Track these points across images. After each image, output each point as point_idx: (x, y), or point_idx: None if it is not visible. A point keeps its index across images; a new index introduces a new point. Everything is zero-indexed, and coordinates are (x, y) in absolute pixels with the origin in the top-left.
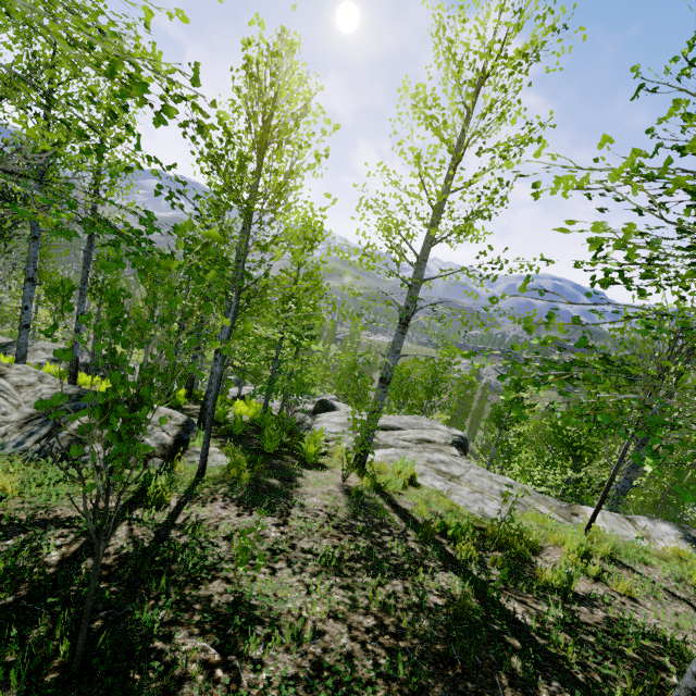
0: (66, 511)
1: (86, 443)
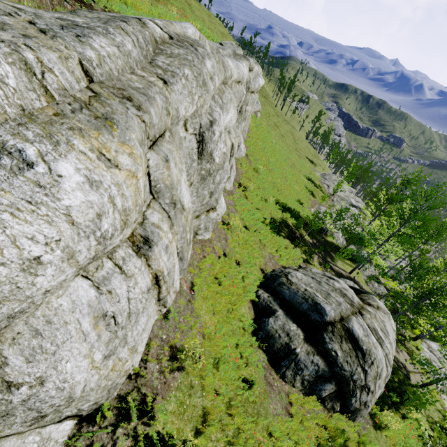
0: (362, 286)
1: (370, 284)
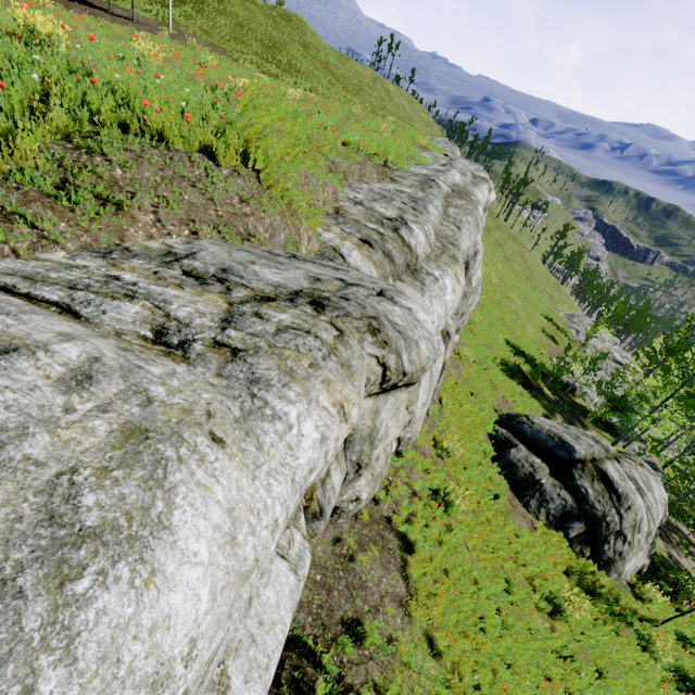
0: None
1: None
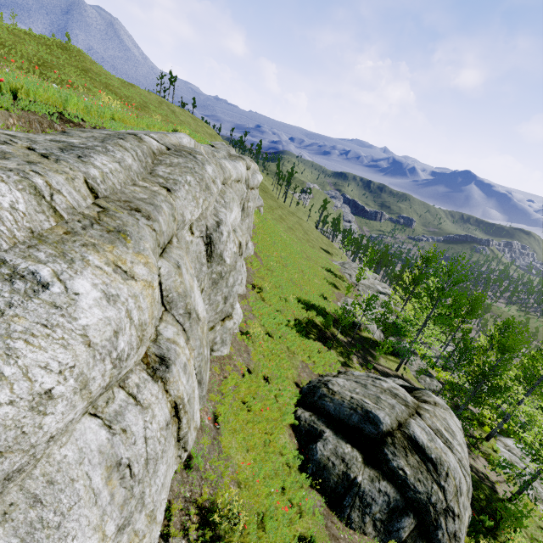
0: (414, 384)
1: (422, 379)
